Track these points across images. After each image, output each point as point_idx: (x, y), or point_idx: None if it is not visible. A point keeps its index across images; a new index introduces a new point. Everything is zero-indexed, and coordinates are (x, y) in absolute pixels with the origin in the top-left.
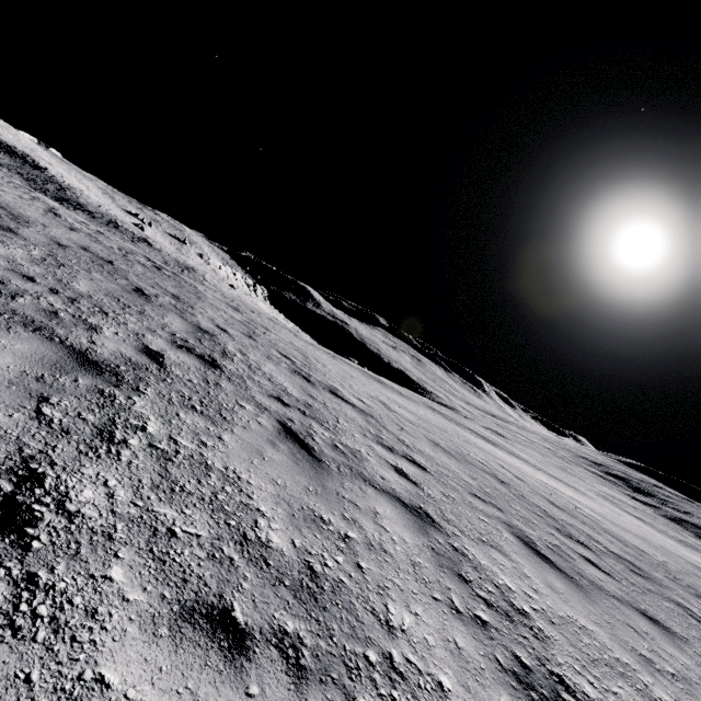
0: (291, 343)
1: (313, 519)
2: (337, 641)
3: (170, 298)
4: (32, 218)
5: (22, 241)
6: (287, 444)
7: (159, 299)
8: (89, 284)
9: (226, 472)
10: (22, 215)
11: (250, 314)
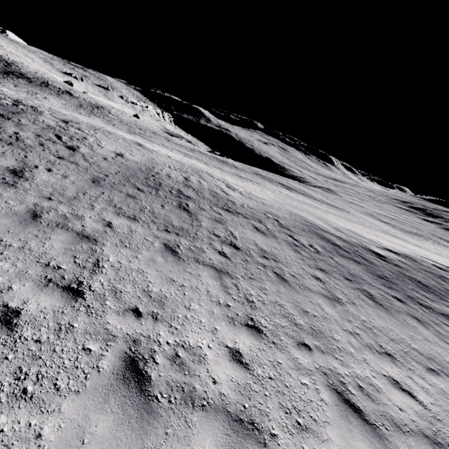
0: (91, 134)
1: None
2: None
3: None
4: None
5: None
6: None
7: None
8: None
9: None
10: None
11: (80, 124)
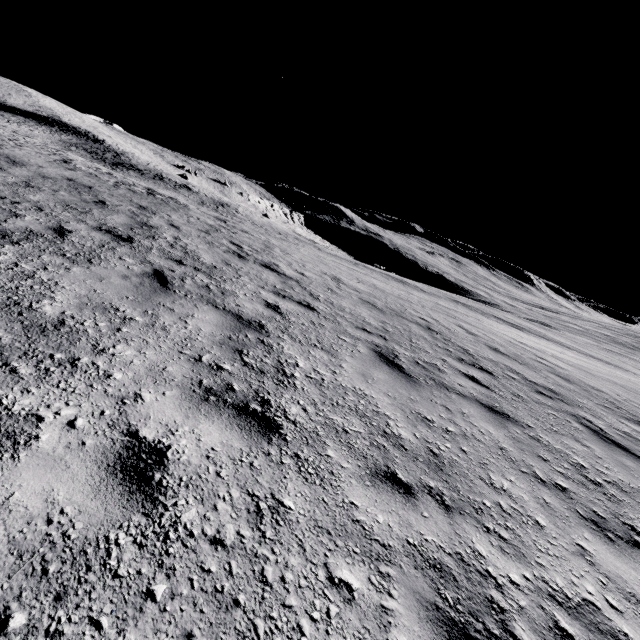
0: (266, 241)
1: (106, 308)
2: (35, 346)
3: (133, 208)
4: (32, 163)
5: (5, 174)
6: (143, 279)
7: (118, 207)
8: (46, 196)
9: (47, 281)
10: (23, 161)
11: (238, 224)
